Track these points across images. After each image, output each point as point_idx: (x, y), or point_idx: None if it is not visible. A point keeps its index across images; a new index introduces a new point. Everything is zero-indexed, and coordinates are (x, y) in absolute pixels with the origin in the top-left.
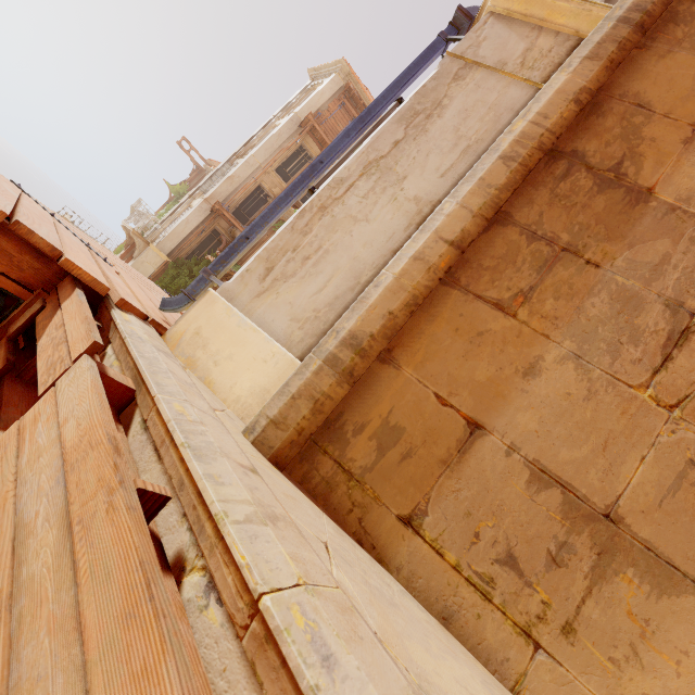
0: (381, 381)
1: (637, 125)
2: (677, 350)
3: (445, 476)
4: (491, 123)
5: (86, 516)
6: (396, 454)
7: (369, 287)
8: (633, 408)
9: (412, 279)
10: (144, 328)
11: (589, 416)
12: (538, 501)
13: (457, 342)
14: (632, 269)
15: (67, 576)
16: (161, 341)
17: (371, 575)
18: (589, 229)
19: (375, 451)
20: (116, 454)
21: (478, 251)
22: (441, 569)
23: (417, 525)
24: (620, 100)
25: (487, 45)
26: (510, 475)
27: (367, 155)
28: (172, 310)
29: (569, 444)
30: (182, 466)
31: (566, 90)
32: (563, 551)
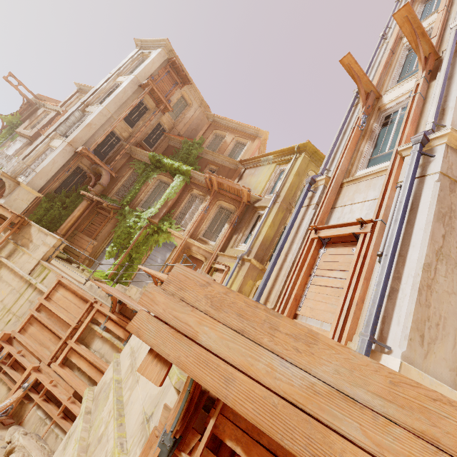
0: None
1: None
2: None
3: None
4: None
5: None
6: None
7: None
8: None
9: None
10: None
11: None
12: None
13: None
14: None
15: None
16: None
17: None
18: None
19: None
20: None
21: None
22: None
23: None
24: None
25: (455, 168)
26: None
27: (433, 246)
28: None
29: None
30: None
31: None
32: None
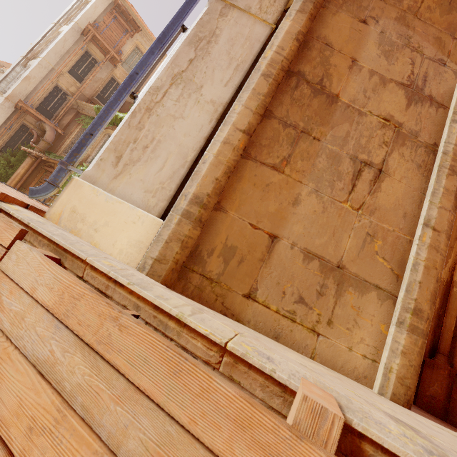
0: (218, 222)
1: (327, 56)
2: (357, 181)
3: (263, 267)
4: (248, 49)
5: (102, 338)
6: (235, 262)
7: (199, 164)
8: (343, 213)
9: (225, 156)
10: (32, 214)
11: (325, 221)
12: (309, 268)
13: (256, 192)
14: (334, 141)
15: (111, 373)
16: (49, 221)
17: (241, 327)
18: (312, 119)
19: (222, 263)
20: (102, 298)
21: (258, 135)
22: (270, 315)
23: (254, 296)
24: (317, 40)
25: None
26: (295, 258)
27: (172, 69)
28: (40, 196)
29: (318, 236)
30: (133, 296)
31: (291, 32)
32: (323, 288)
